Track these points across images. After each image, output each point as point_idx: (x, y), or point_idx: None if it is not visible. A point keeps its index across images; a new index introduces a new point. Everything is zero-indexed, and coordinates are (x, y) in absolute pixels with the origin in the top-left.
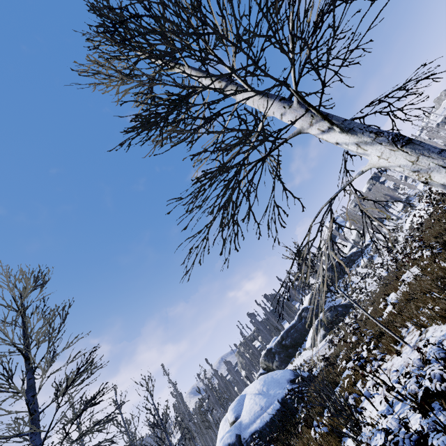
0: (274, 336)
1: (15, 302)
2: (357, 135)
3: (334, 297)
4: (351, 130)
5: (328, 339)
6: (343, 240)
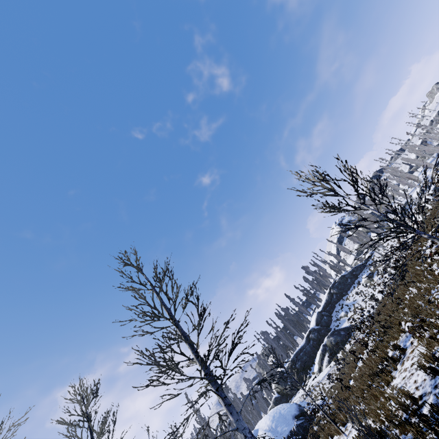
0: (288, 353)
1: (83, 411)
2: (239, 433)
3: (339, 316)
4: (238, 429)
5: (332, 365)
6: (346, 252)
